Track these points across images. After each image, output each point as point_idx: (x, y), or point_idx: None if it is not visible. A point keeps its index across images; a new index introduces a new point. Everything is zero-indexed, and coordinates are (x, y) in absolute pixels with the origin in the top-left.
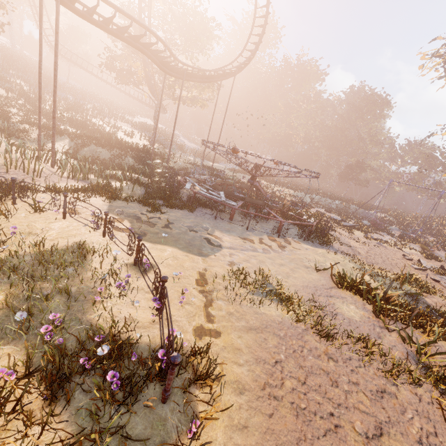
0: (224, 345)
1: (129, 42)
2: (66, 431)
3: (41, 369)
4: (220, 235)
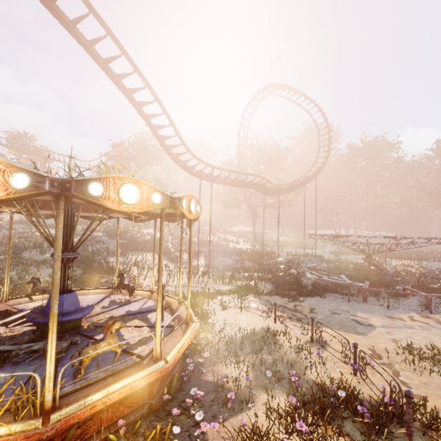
0: (437, 408)
1: (245, 186)
2: None
3: (312, 400)
4: (364, 315)
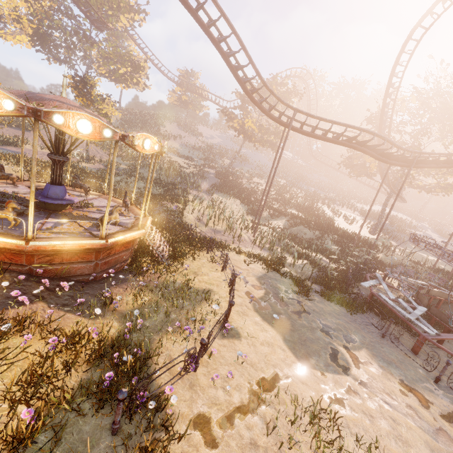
0: None
1: (343, 143)
2: (75, 384)
3: (102, 341)
4: (364, 358)
